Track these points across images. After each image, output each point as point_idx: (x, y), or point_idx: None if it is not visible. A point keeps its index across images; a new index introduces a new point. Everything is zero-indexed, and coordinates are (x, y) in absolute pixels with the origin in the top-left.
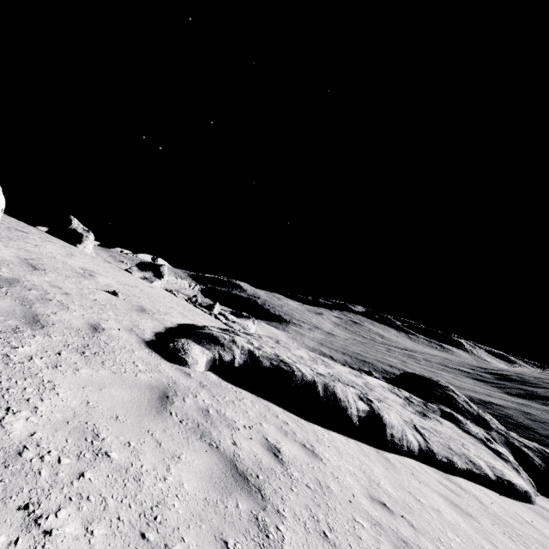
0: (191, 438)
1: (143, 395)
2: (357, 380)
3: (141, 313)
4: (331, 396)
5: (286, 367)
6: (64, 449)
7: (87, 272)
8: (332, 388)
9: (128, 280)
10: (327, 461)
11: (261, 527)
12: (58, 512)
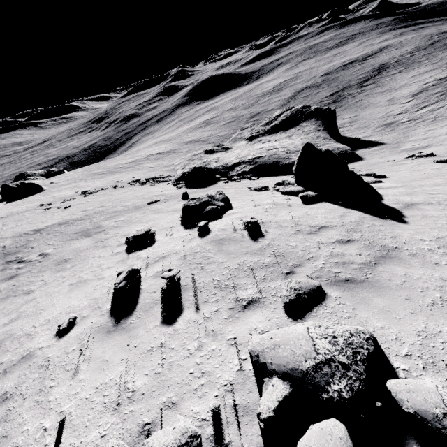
0: None
1: None
2: None
3: None
4: None
5: None
6: None
7: None
8: None
9: None
10: None
11: None
12: None
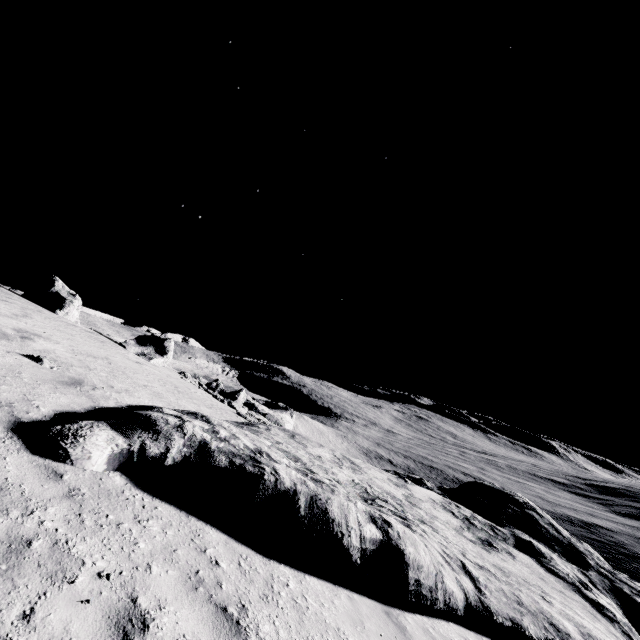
0: None
1: None
2: (396, 491)
3: (64, 386)
4: (319, 516)
5: (254, 468)
6: None
7: (24, 334)
8: (323, 502)
9: (100, 350)
10: None
11: None
12: None
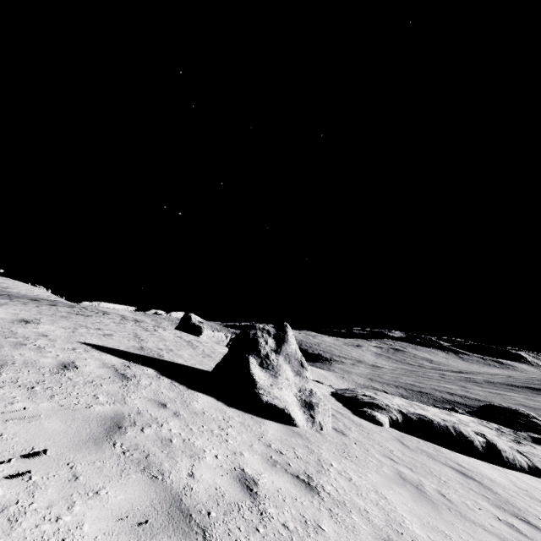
0: (433, 460)
1: (398, 443)
2: (452, 418)
3: None
4: (460, 434)
5: (426, 418)
6: (417, 463)
7: None
8: (458, 428)
9: None
10: (484, 471)
11: (488, 489)
12: (441, 478)
